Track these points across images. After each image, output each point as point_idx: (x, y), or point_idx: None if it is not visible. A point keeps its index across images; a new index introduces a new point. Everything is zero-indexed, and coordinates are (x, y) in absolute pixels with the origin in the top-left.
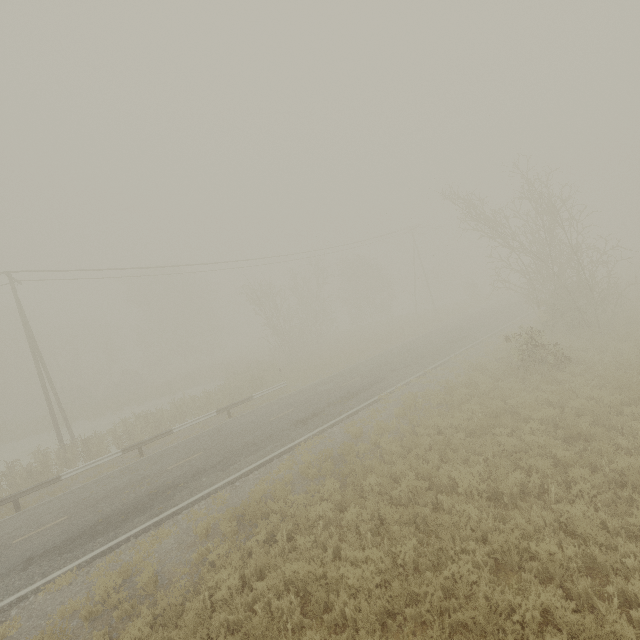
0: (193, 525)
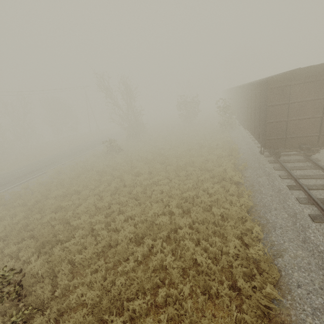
0: None
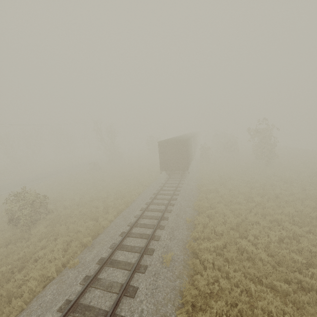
0: None
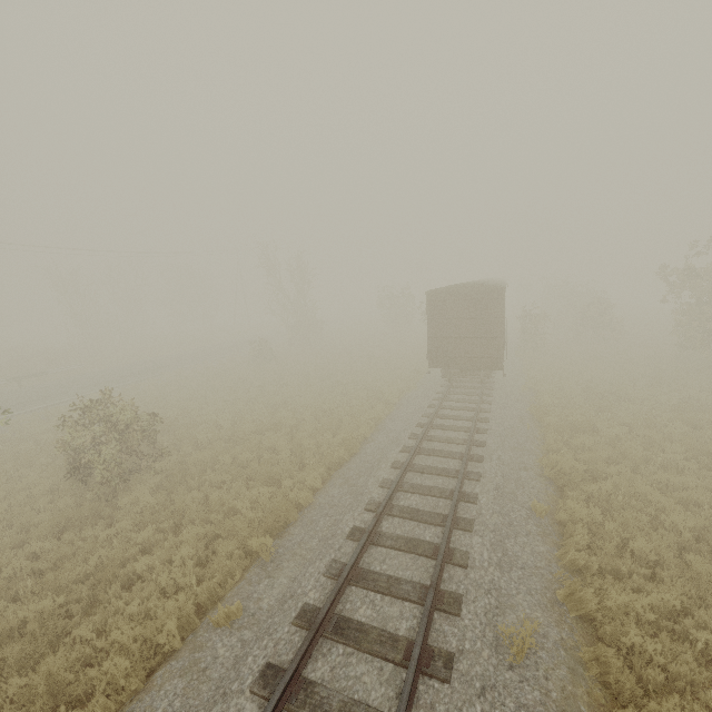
0: (3, 426)
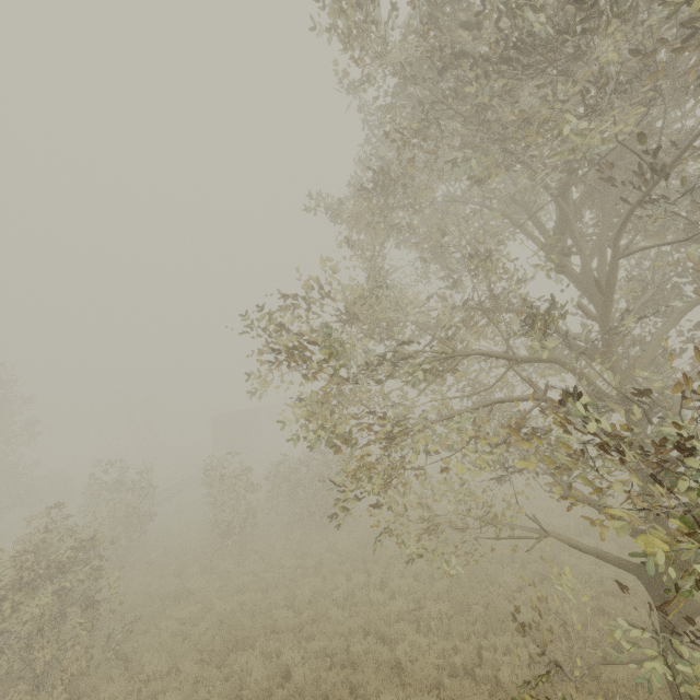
0: None
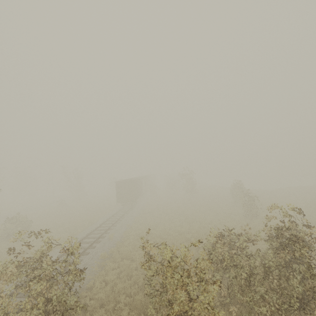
0: None
